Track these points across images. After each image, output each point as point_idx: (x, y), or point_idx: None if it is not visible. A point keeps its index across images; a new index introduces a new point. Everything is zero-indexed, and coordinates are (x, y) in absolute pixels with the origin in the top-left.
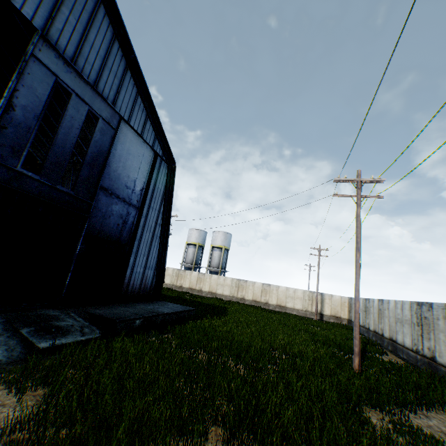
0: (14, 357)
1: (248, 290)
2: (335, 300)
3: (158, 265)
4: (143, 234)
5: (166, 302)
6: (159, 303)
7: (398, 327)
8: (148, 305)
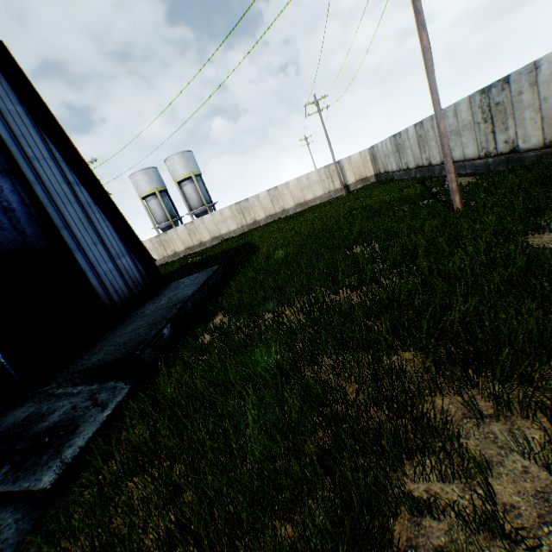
0: (11, 542)
1: (256, 209)
2: (355, 160)
3: (128, 244)
4: (63, 213)
5: (177, 282)
6: (171, 288)
7: (453, 142)
8: (159, 300)
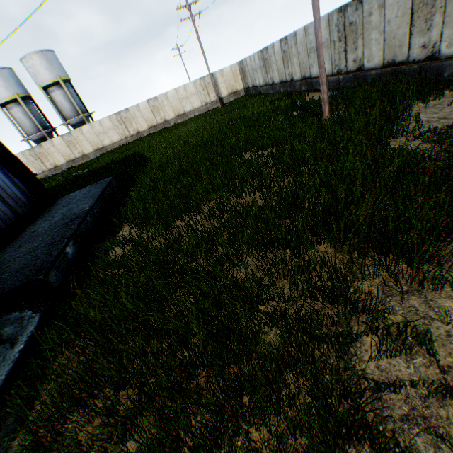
0: None
1: (137, 120)
2: (227, 74)
3: None
4: None
5: (68, 196)
6: (62, 203)
7: (313, 60)
8: (52, 217)
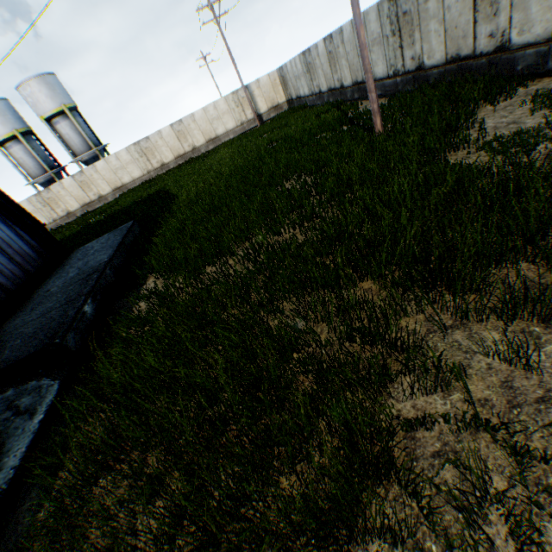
0: None
1: (161, 150)
2: (264, 84)
3: None
4: None
5: (84, 248)
6: (77, 256)
7: None
8: (67, 273)
